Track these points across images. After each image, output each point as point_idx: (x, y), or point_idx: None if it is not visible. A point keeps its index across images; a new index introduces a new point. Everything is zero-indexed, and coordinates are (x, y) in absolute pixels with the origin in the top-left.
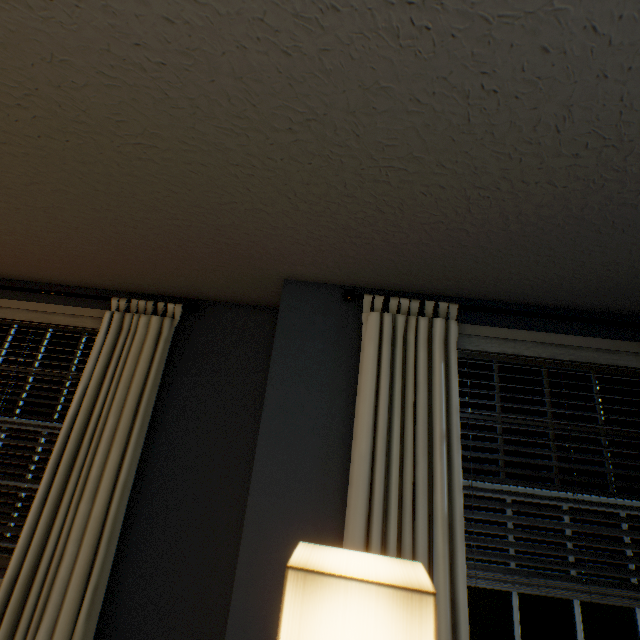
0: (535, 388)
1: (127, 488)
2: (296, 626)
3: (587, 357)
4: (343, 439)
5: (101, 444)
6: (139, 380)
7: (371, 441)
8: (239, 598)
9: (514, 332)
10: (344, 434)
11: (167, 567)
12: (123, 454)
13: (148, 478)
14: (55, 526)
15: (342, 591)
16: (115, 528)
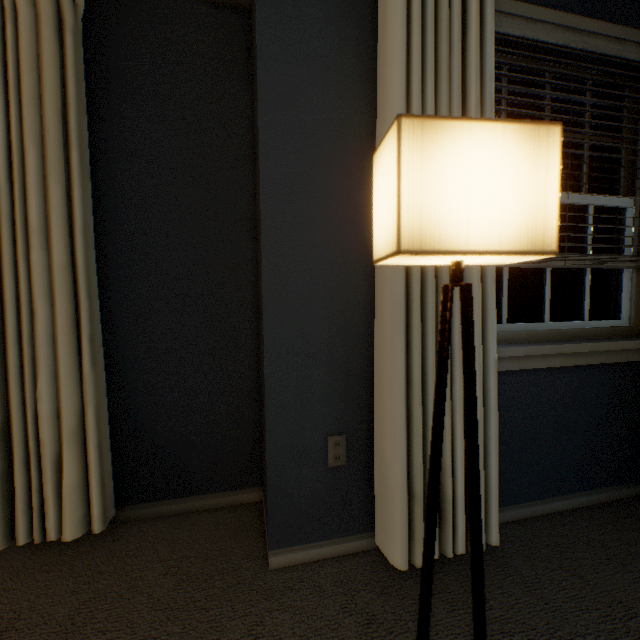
0: (547, 81)
1: (89, 239)
2: (417, 175)
3: (597, 47)
4: (359, 137)
5: (29, 184)
6: (53, 93)
7: (405, 110)
8: (270, 300)
9: (537, 11)
10: (359, 131)
11: (166, 323)
12: (68, 197)
13: (111, 238)
14: (6, 284)
15: (465, 134)
16: (91, 282)
